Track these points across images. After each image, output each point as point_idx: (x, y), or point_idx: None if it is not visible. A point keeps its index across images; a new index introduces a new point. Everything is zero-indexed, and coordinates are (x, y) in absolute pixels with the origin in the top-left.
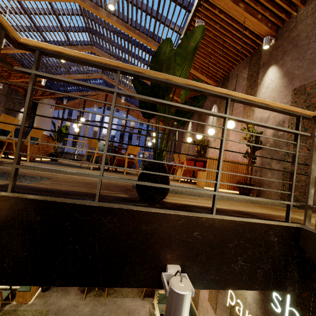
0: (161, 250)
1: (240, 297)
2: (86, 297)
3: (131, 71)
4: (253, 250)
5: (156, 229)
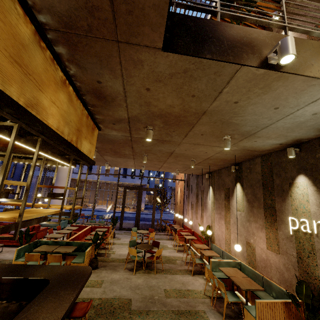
0: (262, 48)
1: (303, 216)
2: (136, 274)
3: None
4: (319, 56)
5: (256, 37)
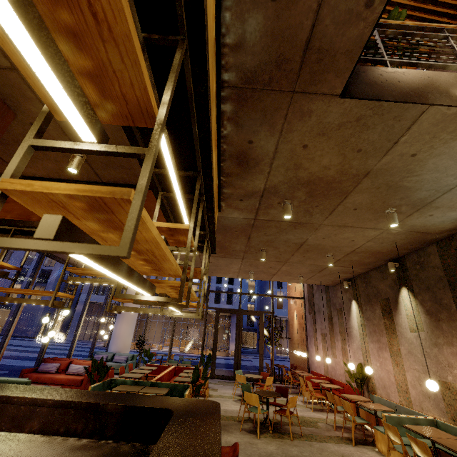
0: (447, 88)
1: None
2: (261, 438)
3: (380, 23)
4: None
5: (437, 79)
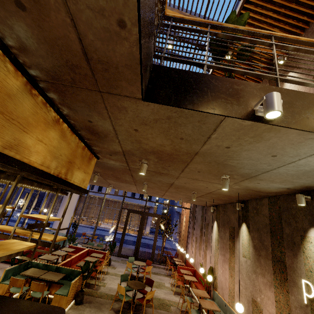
0: (249, 100)
1: None
2: None
3: (216, 25)
4: None
5: (243, 89)
